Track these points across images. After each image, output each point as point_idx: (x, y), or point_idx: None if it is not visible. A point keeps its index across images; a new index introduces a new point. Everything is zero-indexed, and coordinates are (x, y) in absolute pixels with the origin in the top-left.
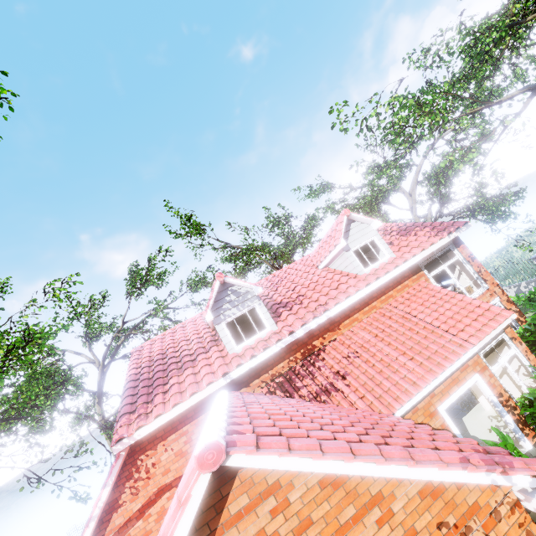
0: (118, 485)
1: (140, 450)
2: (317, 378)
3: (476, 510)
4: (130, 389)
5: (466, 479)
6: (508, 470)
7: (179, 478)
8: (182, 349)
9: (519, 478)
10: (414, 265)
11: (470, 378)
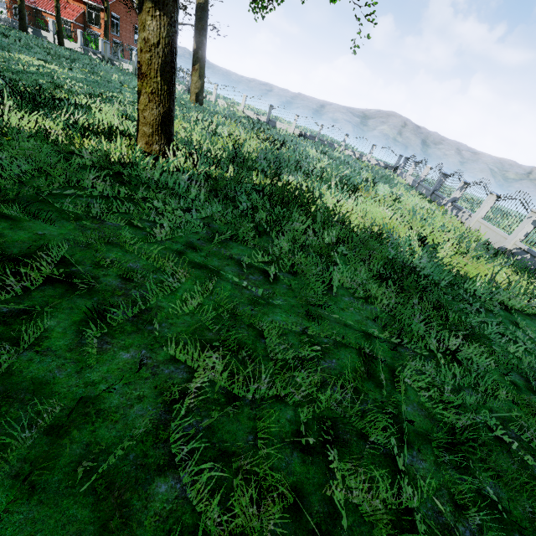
0: None
1: None
2: None
3: None
4: None
5: None
6: None
7: None
8: None
9: None
10: (85, 3)
11: None
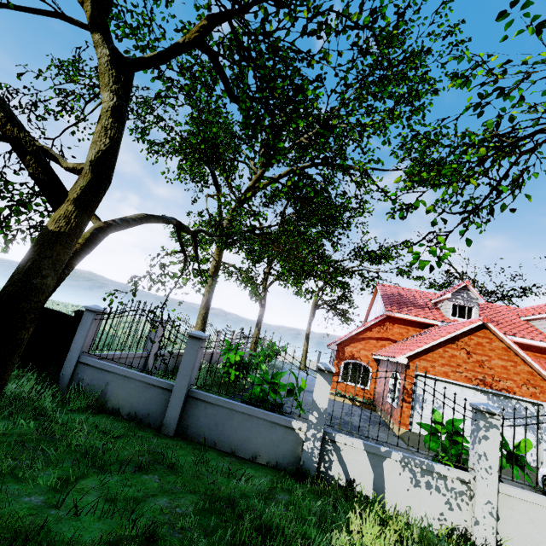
0: (375, 324)
1: (388, 320)
2: None
3: (541, 387)
4: (387, 298)
5: (545, 375)
6: None
7: (396, 341)
8: (415, 300)
9: None
10: None
11: None
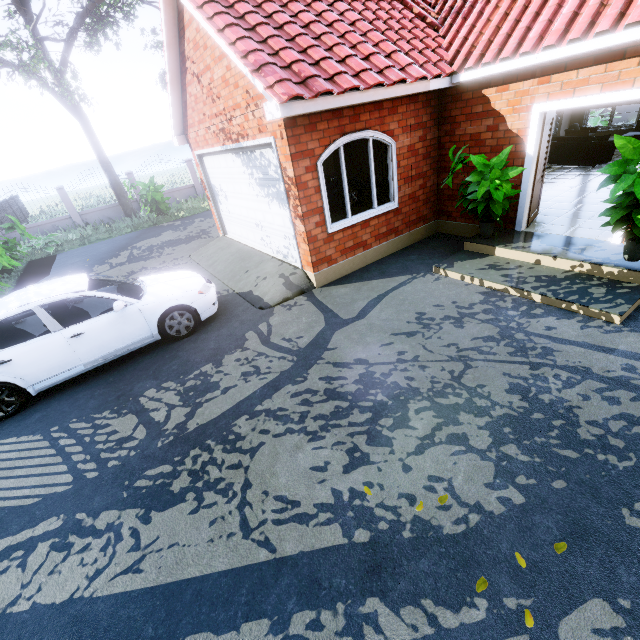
0: None
1: None
2: None
3: (262, 98)
4: None
5: (236, 62)
6: (257, 75)
7: None
8: None
9: (258, 84)
10: None
11: None
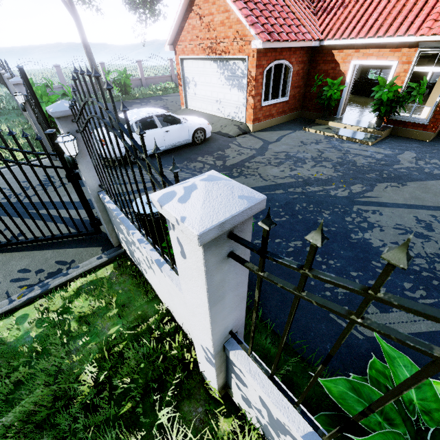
0: None
1: None
2: (333, 0)
3: (246, 37)
4: None
5: (241, 18)
6: (252, 27)
7: None
8: None
9: (252, 31)
10: None
11: (390, 60)
